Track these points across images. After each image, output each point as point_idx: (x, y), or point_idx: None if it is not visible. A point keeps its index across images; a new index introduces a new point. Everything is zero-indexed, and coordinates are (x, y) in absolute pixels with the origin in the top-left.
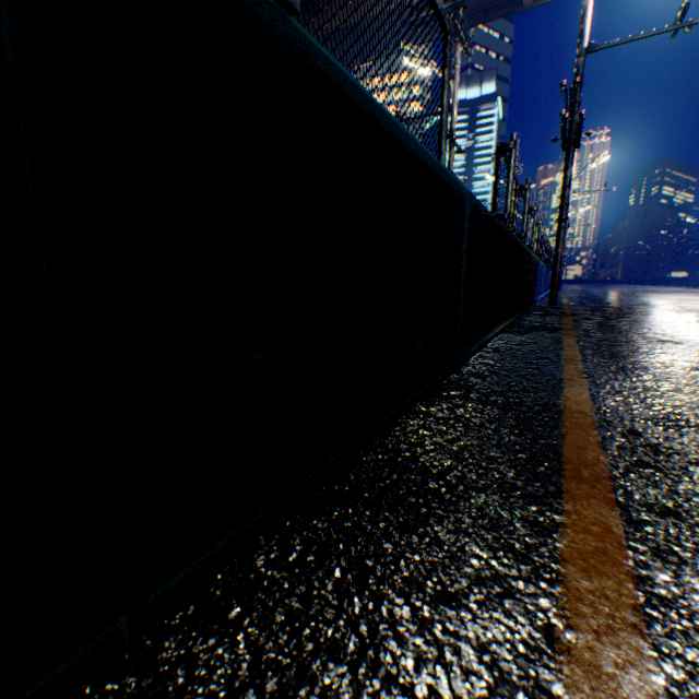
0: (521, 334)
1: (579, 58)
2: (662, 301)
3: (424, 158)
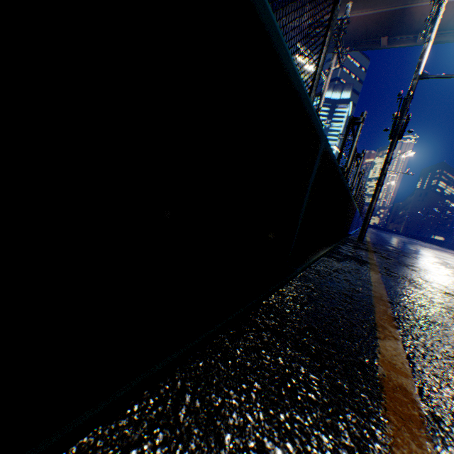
0: (338, 261)
1: (414, 80)
2: (432, 255)
3: (292, 76)
